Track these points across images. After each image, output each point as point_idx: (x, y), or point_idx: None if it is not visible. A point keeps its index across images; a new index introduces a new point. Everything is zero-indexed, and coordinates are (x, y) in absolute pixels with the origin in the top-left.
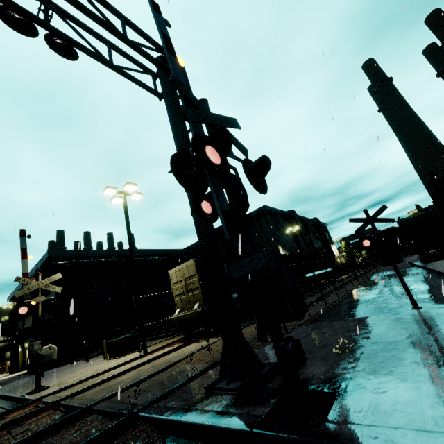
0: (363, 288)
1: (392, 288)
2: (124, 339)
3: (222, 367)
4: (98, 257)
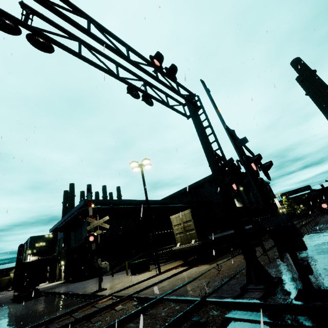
0: (312, 235)
1: None
2: (141, 262)
3: (247, 277)
4: (112, 204)
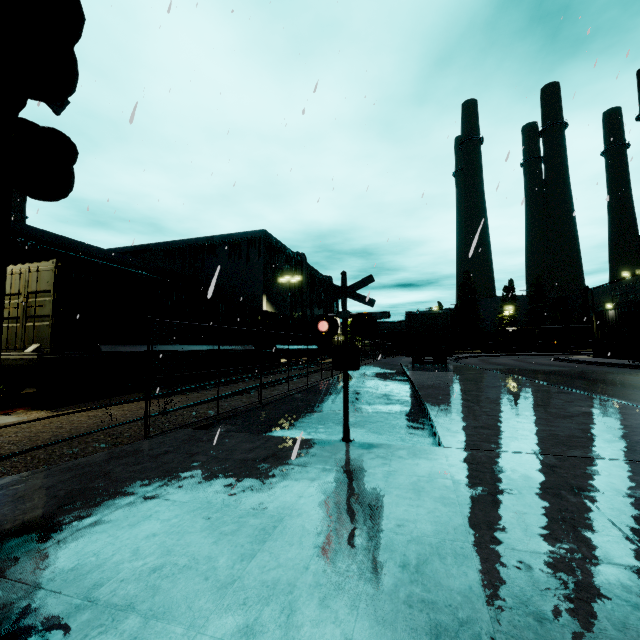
0: (330, 384)
1: (359, 393)
2: None
3: None
4: None
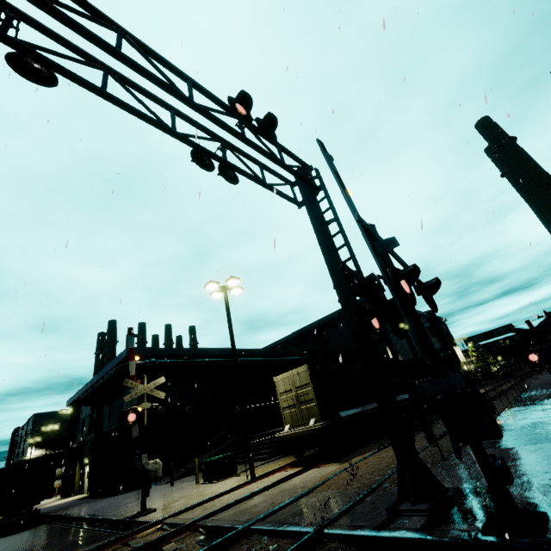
0: (517, 409)
1: None
2: (222, 459)
3: (399, 488)
4: (177, 356)
